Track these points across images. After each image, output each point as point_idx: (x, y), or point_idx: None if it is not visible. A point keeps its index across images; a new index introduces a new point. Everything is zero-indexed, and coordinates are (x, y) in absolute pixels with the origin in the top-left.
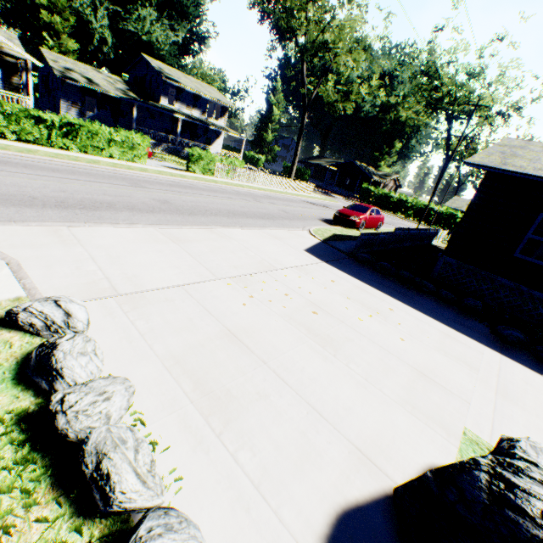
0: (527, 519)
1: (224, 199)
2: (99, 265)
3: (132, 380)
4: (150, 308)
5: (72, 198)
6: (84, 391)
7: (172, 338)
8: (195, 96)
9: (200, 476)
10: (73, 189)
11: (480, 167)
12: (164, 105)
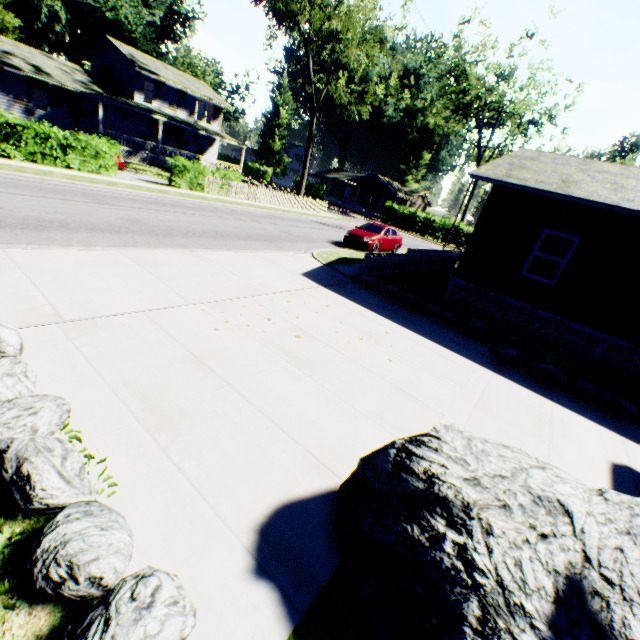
0: (414, 476)
1: (213, 219)
2: (42, 291)
3: (72, 403)
4: (102, 334)
5: (12, 217)
6: (7, 407)
7: (125, 363)
8: (180, 92)
9: (138, 482)
10: (14, 206)
11: (484, 180)
12: (139, 103)
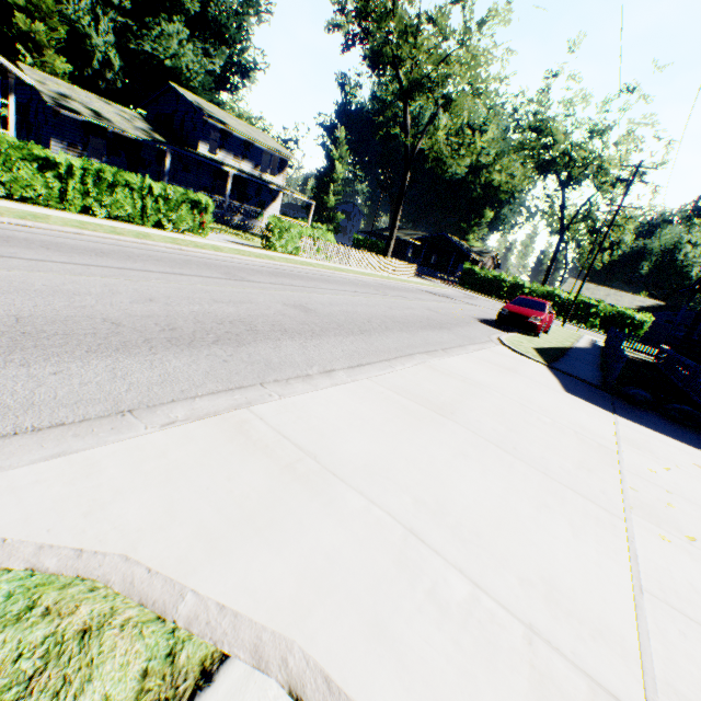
0: None
1: (355, 295)
2: (455, 564)
3: None
4: None
5: (178, 316)
6: None
7: None
8: (246, 143)
9: None
10: (160, 293)
11: None
12: (204, 154)
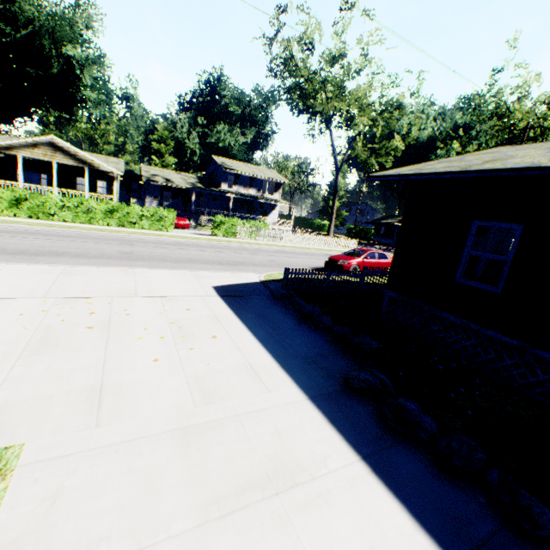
0: None
1: (207, 252)
2: None
3: None
4: None
5: (37, 250)
6: None
7: None
8: (251, 178)
9: None
10: (53, 245)
11: (381, 178)
12: (223, 189)
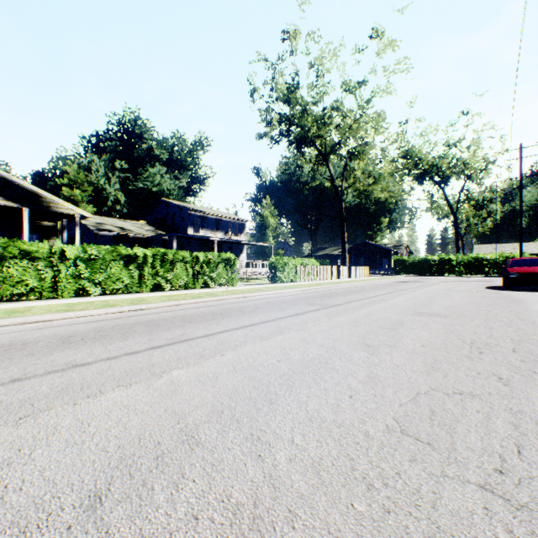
0: None
1: (399, 295)
2: None
3: None
4: None
5: (440, 356)
6: None
7: None
8: (217, 220)
9: None
10: (346, 335)
11: None
12: (192, 234)
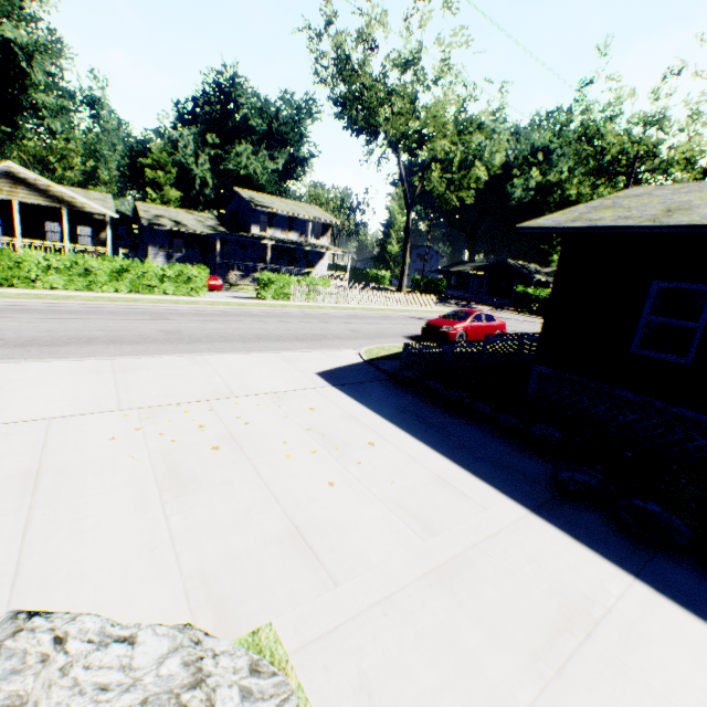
0: None
1: (270, 324)
2: None
3: None
4: None
5: (50, 337)
6: None
7: None
8: (290, 218)
9: None
10: (66, 328)
11: (537, 230)
12: (255, 234)
